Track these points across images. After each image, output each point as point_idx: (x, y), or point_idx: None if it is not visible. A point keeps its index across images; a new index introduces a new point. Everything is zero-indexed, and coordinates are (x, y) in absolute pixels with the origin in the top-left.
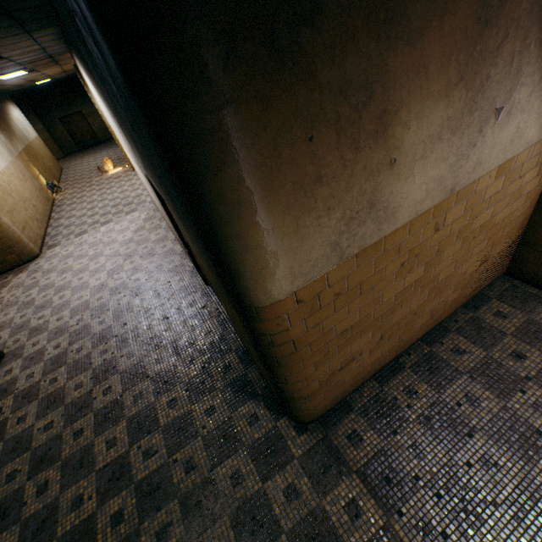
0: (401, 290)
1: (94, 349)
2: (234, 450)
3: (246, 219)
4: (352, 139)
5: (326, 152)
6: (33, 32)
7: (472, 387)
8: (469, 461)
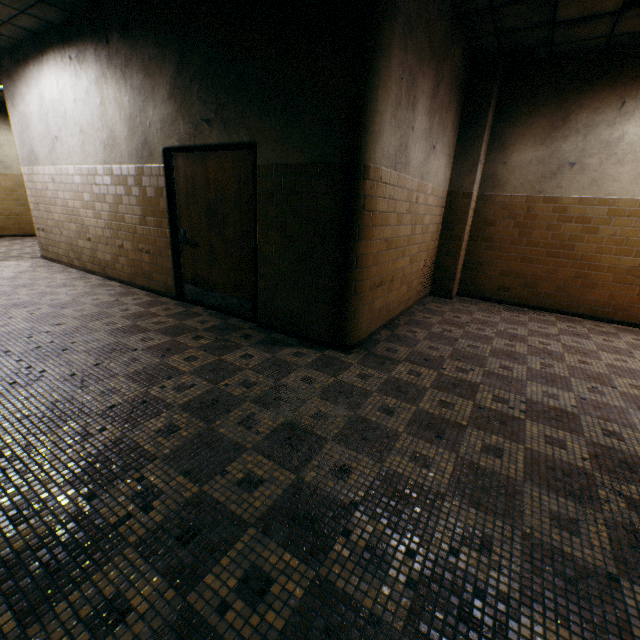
0: (403, 238)
1: (5, 342)
2: (292, 369)
3: (382, 93)
4: (408, 97)
5: (403, 93)
6: (44, 5)
7: (444, 327)
8: (463, 347)
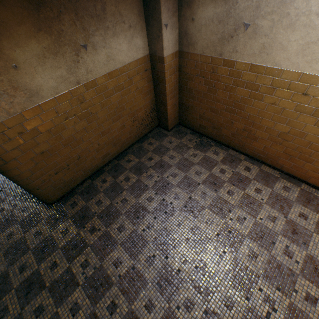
0: (77, 132)
1: None
2: (12, 224)
3: None
4: None
5: None
6: None
7: (129, 174)
8: (118, 201)
